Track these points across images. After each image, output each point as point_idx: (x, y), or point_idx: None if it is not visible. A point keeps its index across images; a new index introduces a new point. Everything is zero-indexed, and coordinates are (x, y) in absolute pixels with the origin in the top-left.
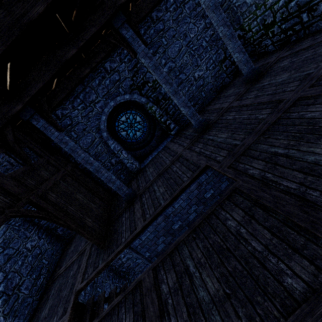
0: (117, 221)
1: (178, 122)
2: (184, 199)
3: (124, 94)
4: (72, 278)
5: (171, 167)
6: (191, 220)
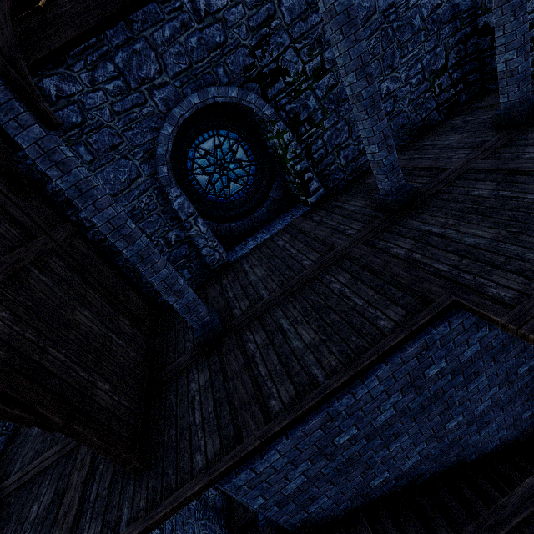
0: (175, 386)
1: (325, 179)
2: (382, 379)
3: (227, 84)
4: (35, 533)
5: (323, 279)
6: (379, 425)
